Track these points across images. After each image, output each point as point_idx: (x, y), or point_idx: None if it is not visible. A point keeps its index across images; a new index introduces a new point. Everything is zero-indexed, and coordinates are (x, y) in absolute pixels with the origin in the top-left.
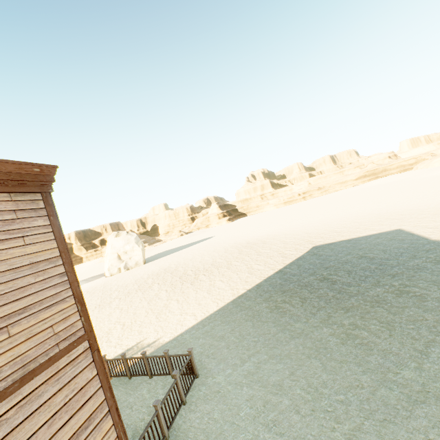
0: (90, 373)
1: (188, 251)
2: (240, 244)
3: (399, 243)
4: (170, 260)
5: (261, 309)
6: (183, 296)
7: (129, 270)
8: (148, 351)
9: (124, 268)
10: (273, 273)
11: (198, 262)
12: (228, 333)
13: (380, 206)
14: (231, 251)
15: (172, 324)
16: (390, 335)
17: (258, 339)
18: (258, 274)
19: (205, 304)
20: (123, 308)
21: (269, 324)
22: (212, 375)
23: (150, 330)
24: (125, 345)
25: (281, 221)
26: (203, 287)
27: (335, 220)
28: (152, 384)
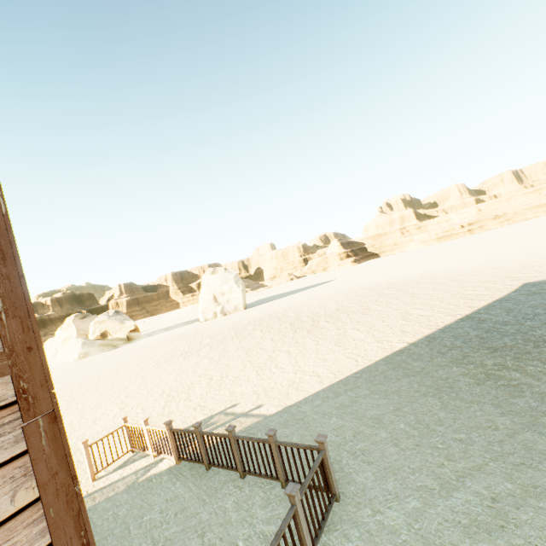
0: (3, 497)
1: (301, 295)
2: (378, 285)
3: None
4: (276, 305)
5: (452, 377)
6: (297, 347)
7: (226, 315)
8: (242, 425)
9: (220, 313)
10: (455, 320)
11: (316, 306)
12: (389, 413)
13: None
14: (365, 294)
15: (281, 385)
16: None
17: (467, 437)
18: (424, 322)
19: (335, 360)
20: (213, 357)
21: (486, 407)
22: (371, 502)
23: (247, 391)
24: (208, 409)
25: (439, 258)
26: (328, 337)
27: None
28: (245, 492)
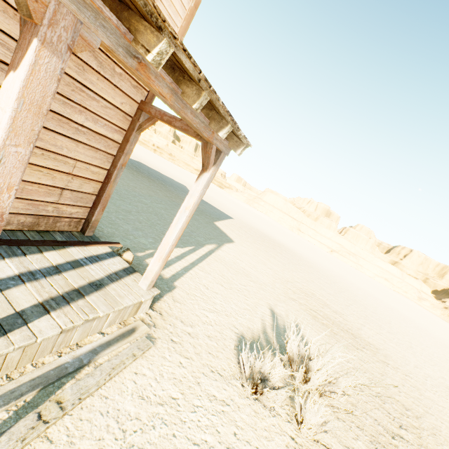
0: None
1: None
2: None
3: (179, 185)
4: None
5: None
6: None
7: None
8: None
9: None
10: None
11: None
12: None
13: (190, 181)
14: None
15: None
16: (148, 182)
17: None
18: None
19: None
20: None
21: None
22: None
23: None
24: None
25: None
26: None
27: (162, 167)
28: None
